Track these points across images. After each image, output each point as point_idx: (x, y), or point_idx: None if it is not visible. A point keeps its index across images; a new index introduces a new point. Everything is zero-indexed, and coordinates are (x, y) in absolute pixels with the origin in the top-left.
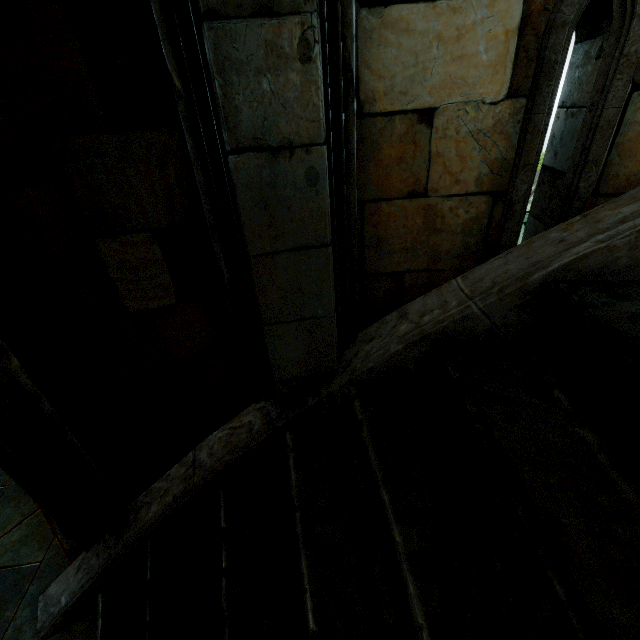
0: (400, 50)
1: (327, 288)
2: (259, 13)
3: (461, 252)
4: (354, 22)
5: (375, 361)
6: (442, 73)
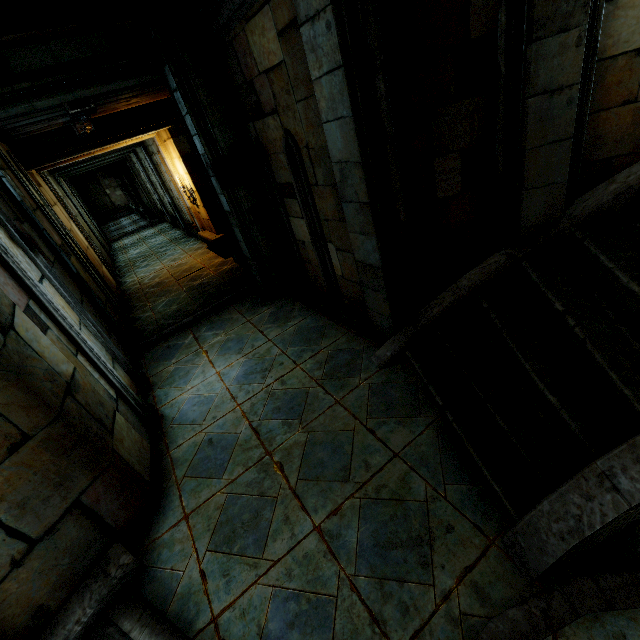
0: (626, 19)
1: (566, 164)
2: (559, 32)
3: None
4: (602, 17)
5: (591, 209)
6: None
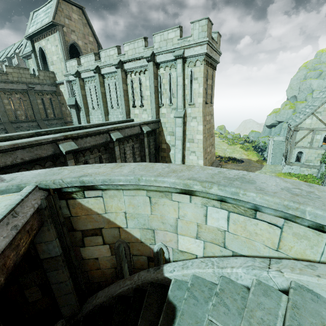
0: (89, 251)
1: (73, 299)
2: (55, 270)
3: (112, 277)
4: (75, 259)
5: (87, 311)
6: (98, 253)
